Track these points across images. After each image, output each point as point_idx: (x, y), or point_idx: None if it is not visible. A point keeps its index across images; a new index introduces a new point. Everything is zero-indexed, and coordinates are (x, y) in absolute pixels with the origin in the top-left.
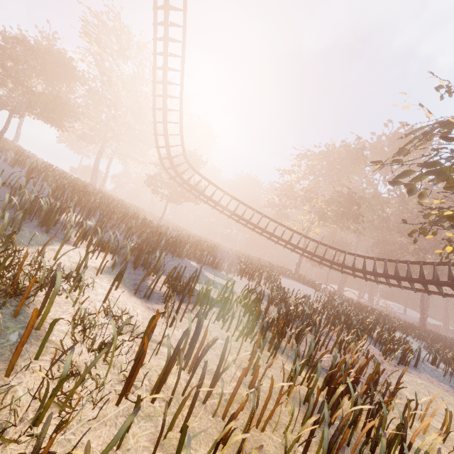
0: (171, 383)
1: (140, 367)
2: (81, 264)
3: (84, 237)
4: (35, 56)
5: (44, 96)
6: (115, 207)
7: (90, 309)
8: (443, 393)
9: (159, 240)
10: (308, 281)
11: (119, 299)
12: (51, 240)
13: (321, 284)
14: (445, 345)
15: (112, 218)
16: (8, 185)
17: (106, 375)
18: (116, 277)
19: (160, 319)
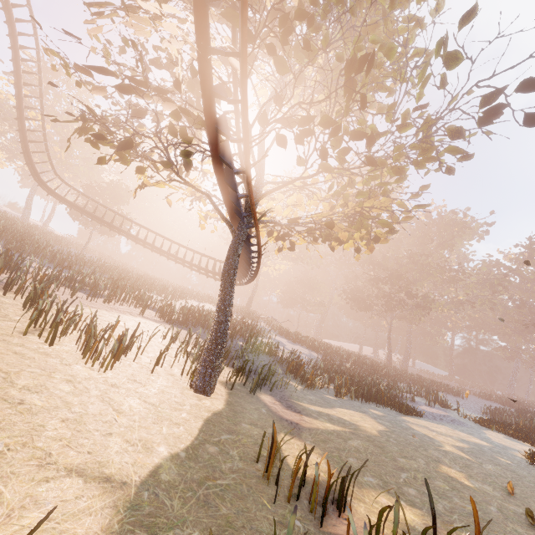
0: None
1: None
2: None
3: None
4: None
5: None
6: None
7: None
8: (162, 329)
9: None
10: (243, 311)
11: None
12: None
13: (267, 317)
14: (369, 367)
15: None
16: None
17: None
18: None
19: None
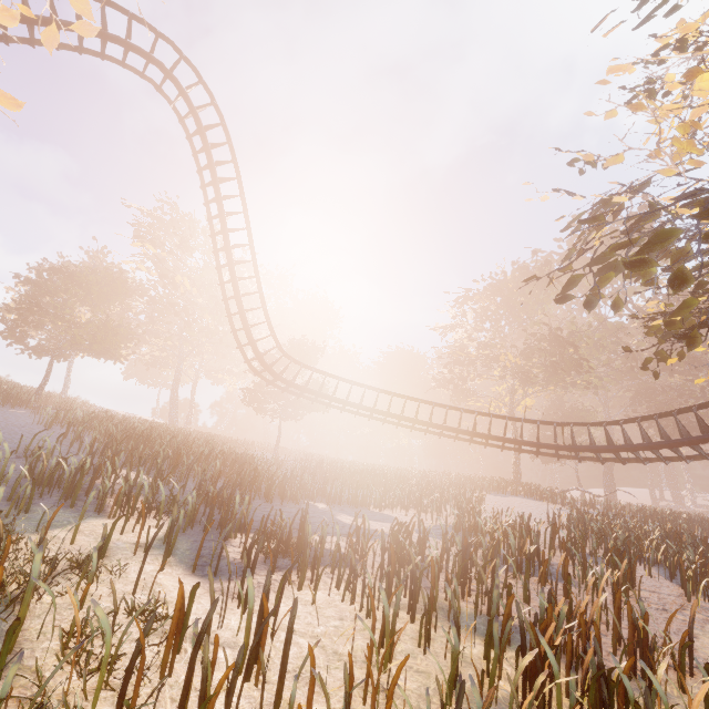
0: (218, 707)
1: (169, 688)
2: (107, 541)
3: (126, 502)
4: (77, 281)
5: (91, 325)
6: (199, 448)
7: (108, 608)
8: None
9: (261, 481)
10: (539, 491)
11: (164, 583)
12: (75, 517)
13: (566, 490)
14: None
15: (176, 464)
16: (30, 454)
17: (94, 706)
18: (149, 546)
19: (229, 604)
